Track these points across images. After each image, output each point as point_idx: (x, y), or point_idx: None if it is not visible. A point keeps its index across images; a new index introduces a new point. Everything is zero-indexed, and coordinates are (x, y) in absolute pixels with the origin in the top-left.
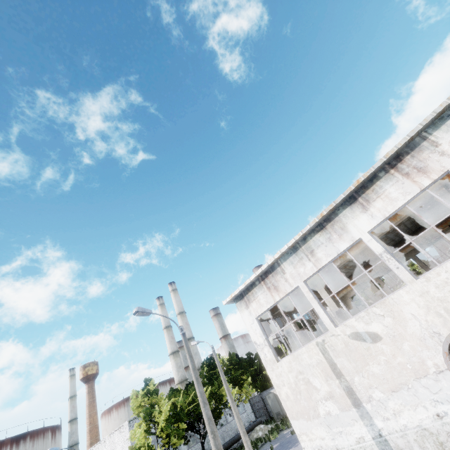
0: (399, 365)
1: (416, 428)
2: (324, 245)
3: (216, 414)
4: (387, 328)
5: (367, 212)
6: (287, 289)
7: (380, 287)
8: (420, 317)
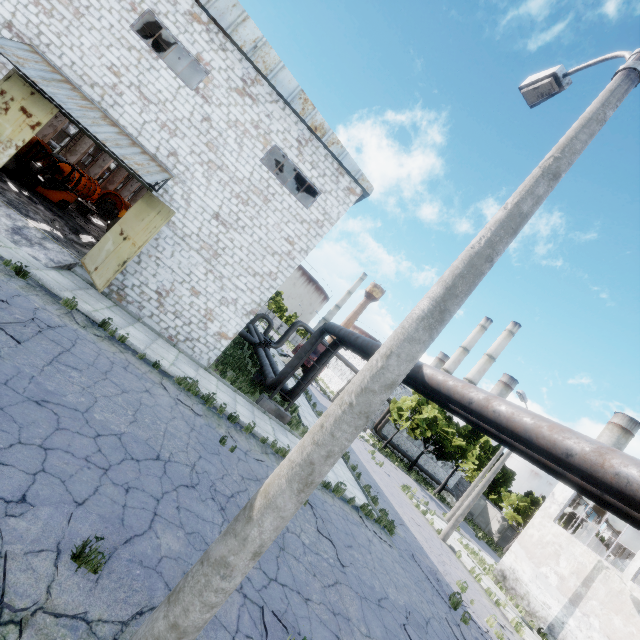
0: None
1: None
2: None
3: (447, 456)
4: None
5: None
6: None
7: None
8: None
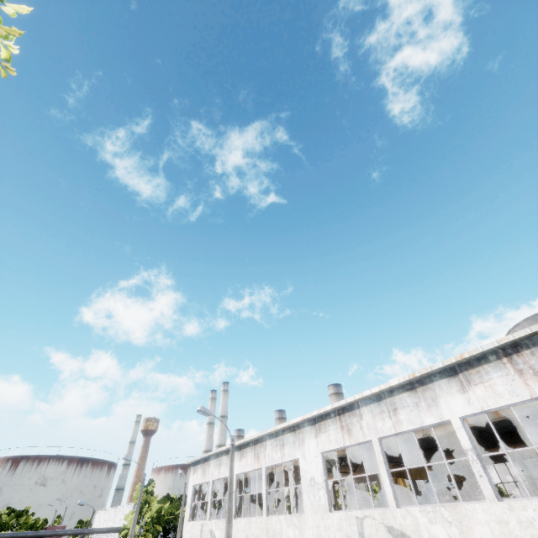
0: None
1: None
2: (225, 465)
3: None
4: (219, 537)
5: (240, 462)
6: (207, 478)
7: None
8: None
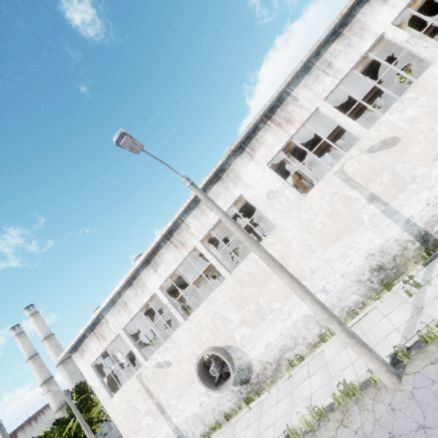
0: (181, 379)
1: (192, 416)
2: (133, 298)
3: None
4: (174, 356)
5: (157, 273)
6: (111, 337)
7: (169, 327)
8: (189, 345)
